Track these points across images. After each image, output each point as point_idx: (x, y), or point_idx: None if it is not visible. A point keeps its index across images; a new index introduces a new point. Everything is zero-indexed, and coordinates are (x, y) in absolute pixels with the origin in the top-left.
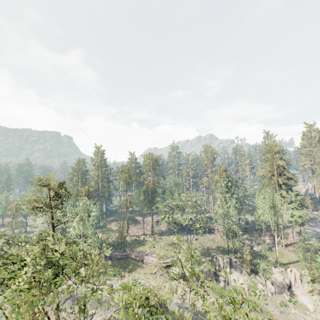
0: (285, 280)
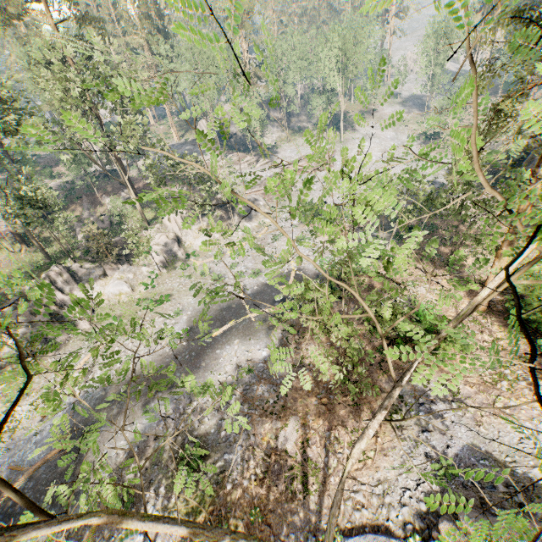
0: (170, 236)
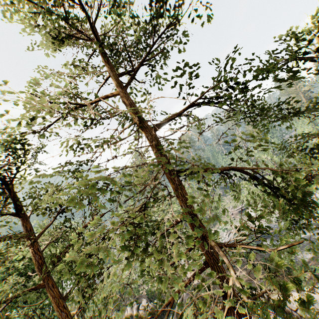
0: None
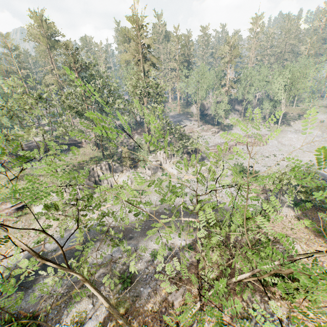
0: (157, 162)
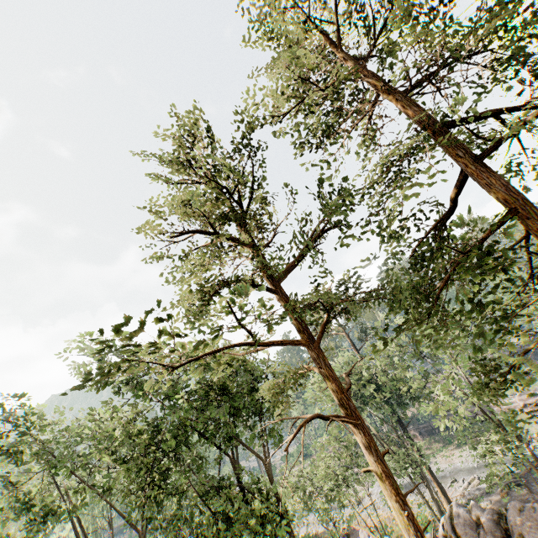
0: None
